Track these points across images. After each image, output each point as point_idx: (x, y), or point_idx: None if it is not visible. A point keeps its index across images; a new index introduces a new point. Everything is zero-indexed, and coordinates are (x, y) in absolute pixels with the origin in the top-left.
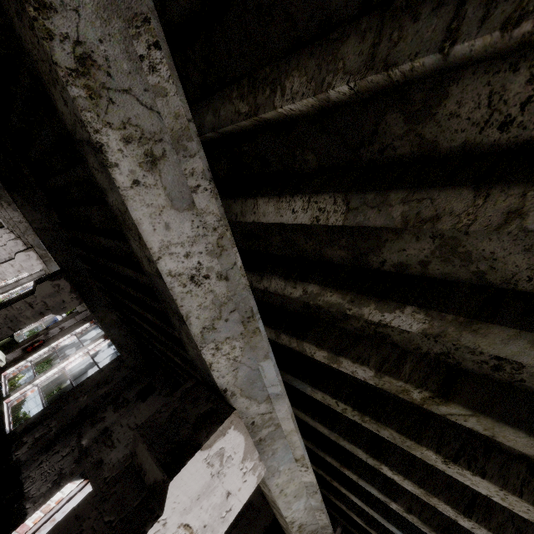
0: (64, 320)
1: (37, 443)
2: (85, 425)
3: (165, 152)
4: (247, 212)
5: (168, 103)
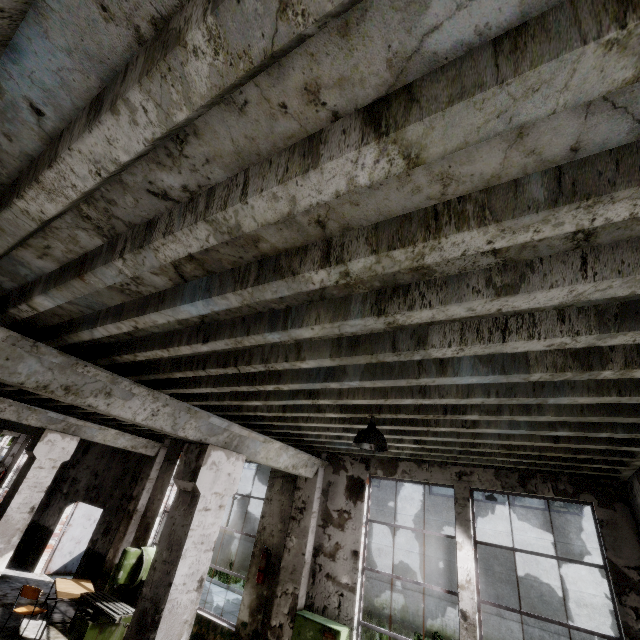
0: (10, 449)
1: (39, 509)
2: (62, 485)
3: None
4: (4, 389)
5: None
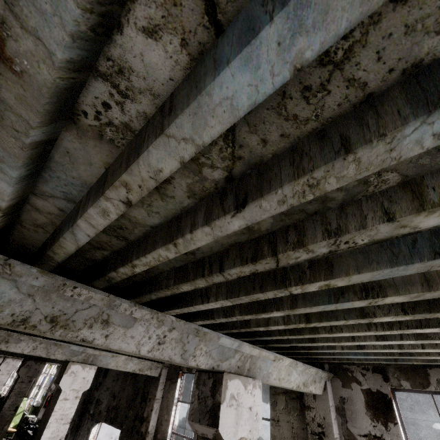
0: (55, 376)
1: (72, 429)
2: (89, 407)
3: (8, 338)
4: None
5: (2, 333)
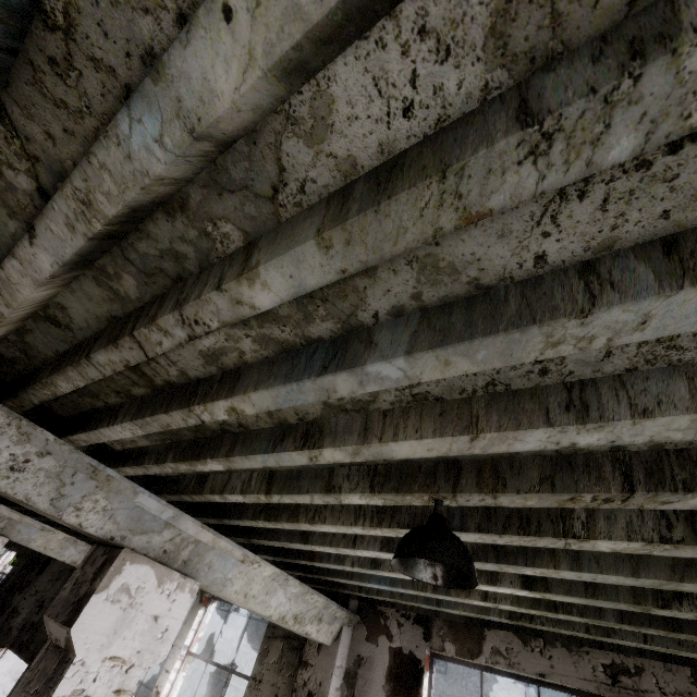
0: None
1: None
2: None
3: None
4: None
5: None
